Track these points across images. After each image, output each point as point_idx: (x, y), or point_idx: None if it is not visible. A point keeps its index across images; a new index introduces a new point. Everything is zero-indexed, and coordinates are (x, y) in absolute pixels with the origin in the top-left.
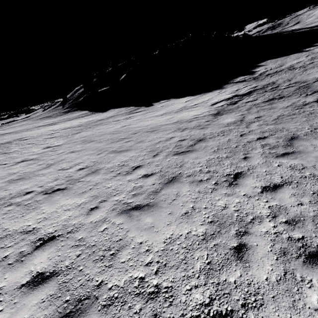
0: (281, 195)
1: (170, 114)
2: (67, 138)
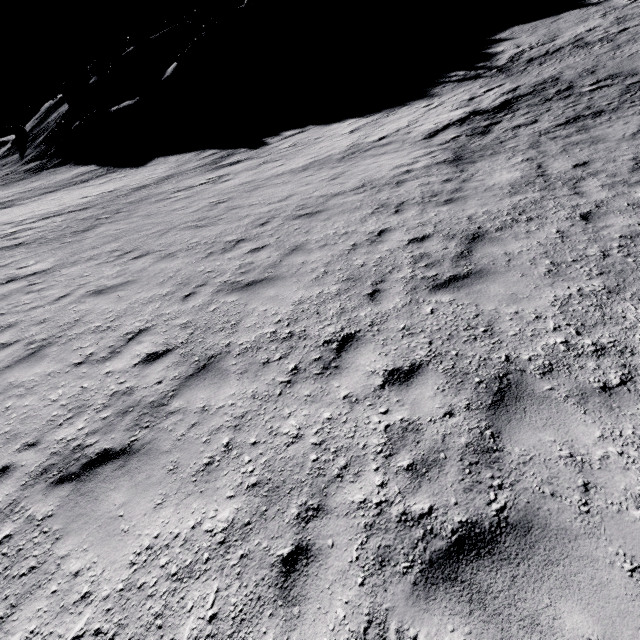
0: None
1: (327, 164)
2: (64, 248)
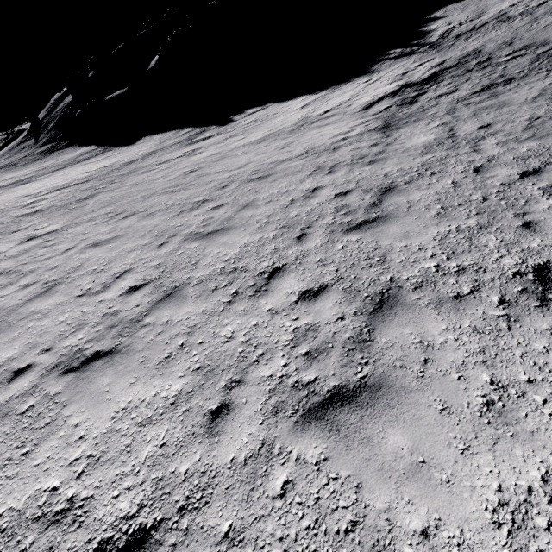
0: None
1: (280, 136)
2: (70, 212)
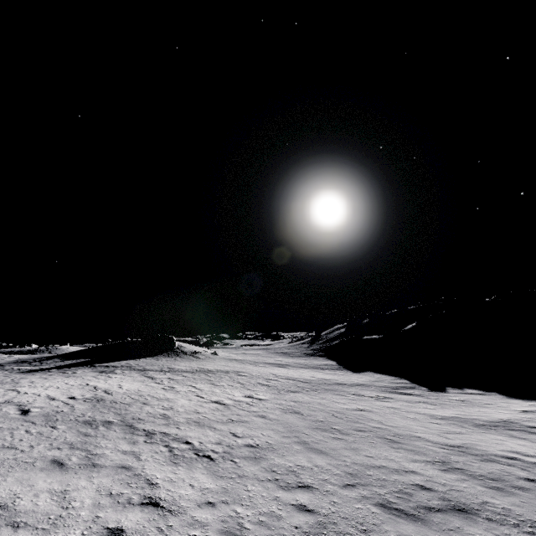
0: None
1: (463, 423)
2: (277, 394)
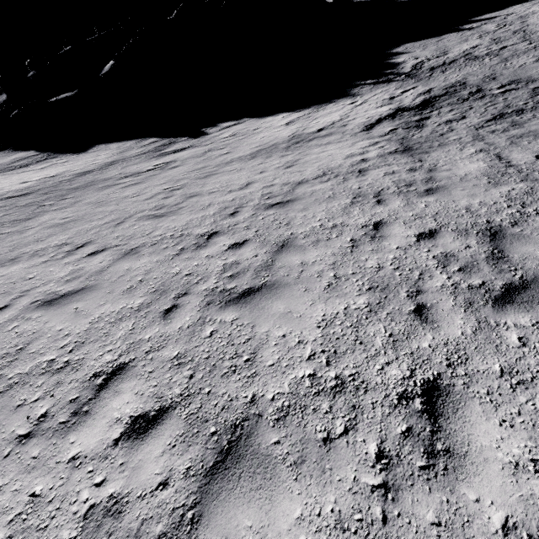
0: None
1: (275, 153)
2: (2, 240)
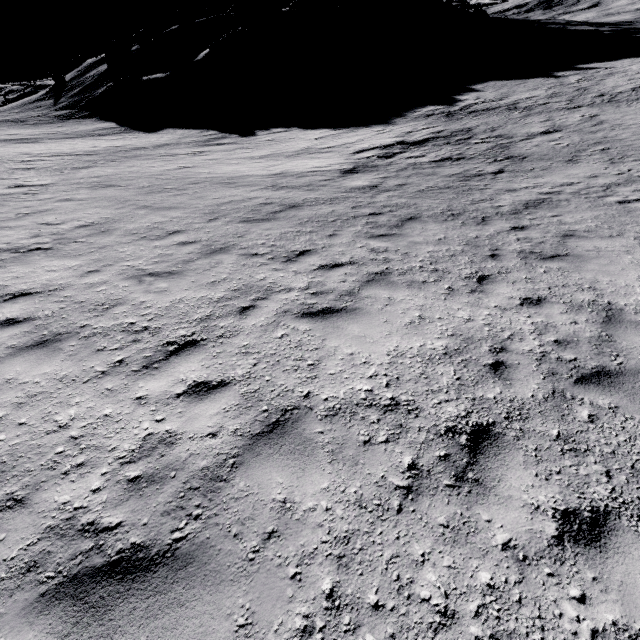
0: (333, 273)
1: (277, 158)
2: (62, 175)
